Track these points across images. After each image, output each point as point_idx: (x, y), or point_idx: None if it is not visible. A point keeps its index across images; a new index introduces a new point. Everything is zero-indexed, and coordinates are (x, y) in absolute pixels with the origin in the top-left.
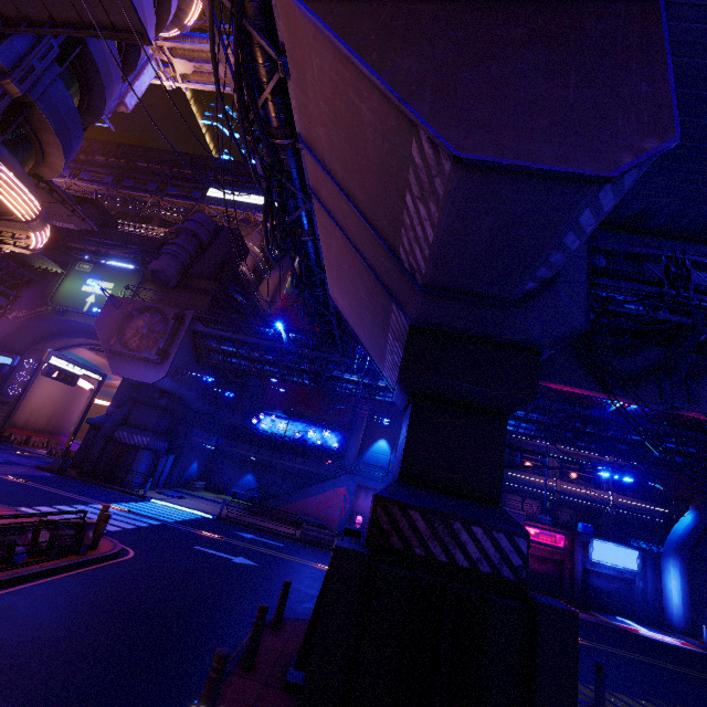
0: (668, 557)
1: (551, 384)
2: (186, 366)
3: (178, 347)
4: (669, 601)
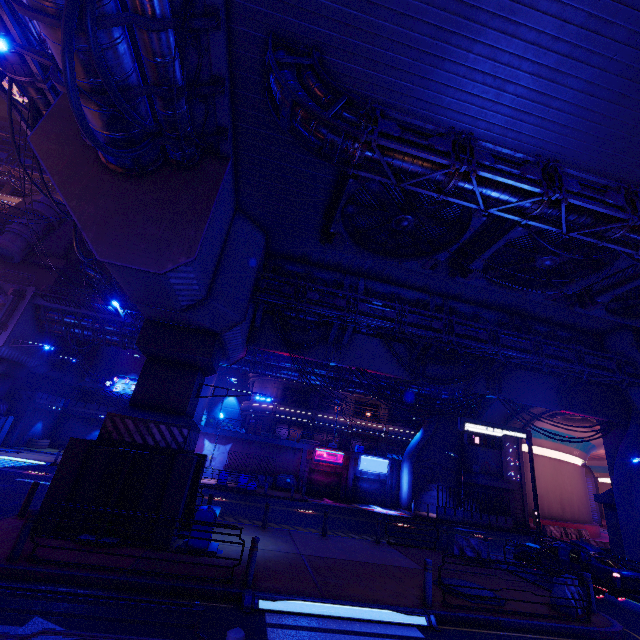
0: (404, 461)
1: (268, 350)
2: (27, 336)
3: (17, 319)
4: (402, 490)
